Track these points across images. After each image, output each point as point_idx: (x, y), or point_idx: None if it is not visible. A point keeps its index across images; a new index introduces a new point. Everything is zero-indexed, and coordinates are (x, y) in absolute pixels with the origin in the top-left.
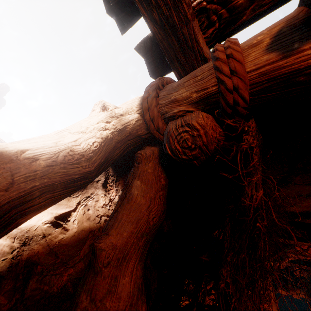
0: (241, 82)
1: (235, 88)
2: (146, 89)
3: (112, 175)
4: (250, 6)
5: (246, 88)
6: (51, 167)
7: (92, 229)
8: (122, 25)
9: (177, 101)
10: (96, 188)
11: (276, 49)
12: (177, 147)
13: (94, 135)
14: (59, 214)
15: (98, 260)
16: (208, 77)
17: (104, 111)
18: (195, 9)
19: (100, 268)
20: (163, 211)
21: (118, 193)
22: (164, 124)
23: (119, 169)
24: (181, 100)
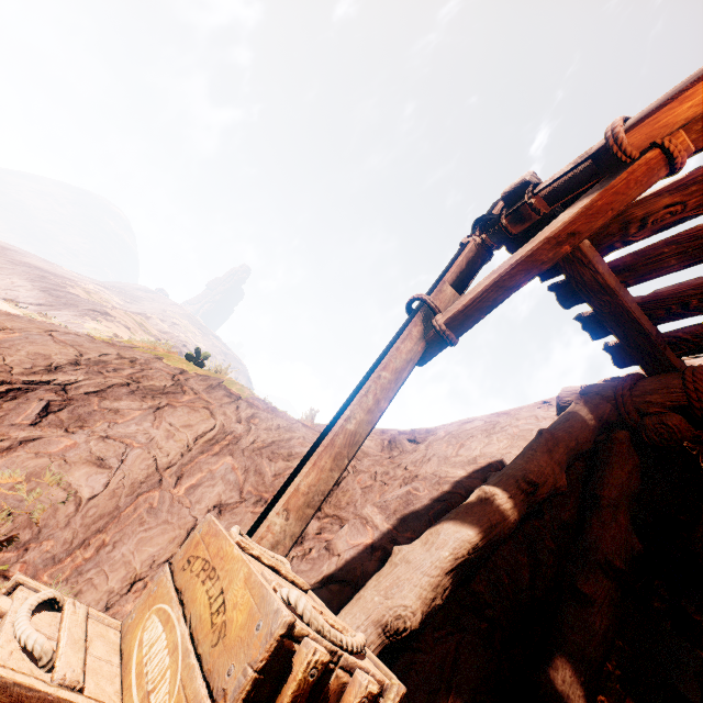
0: None
1: (701, 409)
2: (618, 387)
3: None
4: None
5: None
6: (577, 445)
7: (571, 490)
8: (594, 337)
9: (652, 403)
10: None
11: None
12: (653, 437)
13: (588, 425)
14: None
15: (601, 502)
16: (679, 393)
17: (585, 404)
18: (665, 341)
19: (603, 507)
20: (640, 483)
21: (580, 466)
22: (637, 416)
23: None
24: (656, 404)
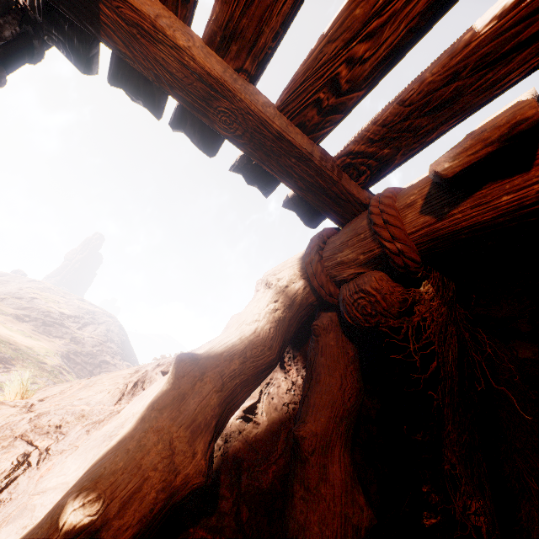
0: (404, 247)
1: (400, 252)
2: (306, 252)
3: (288, 351)
4: (399, 152)
5: (411, 250)
6: (244, 363)
7: (282, 420)
8: (265, 190)
9: (344, 264)
10: (274, 371)
11: (429, 212)
12: (356, 315)
13: (268, 321)
14: (245, 407)
15: (302, 449)
16: (371, 237)
17: (268, 289)
18: (339, 166)
19: (307, 457)
20: (359, 388)
21: (299, 372)
22: (335, 287)
23: (294, 342)
24: (349, 262)
